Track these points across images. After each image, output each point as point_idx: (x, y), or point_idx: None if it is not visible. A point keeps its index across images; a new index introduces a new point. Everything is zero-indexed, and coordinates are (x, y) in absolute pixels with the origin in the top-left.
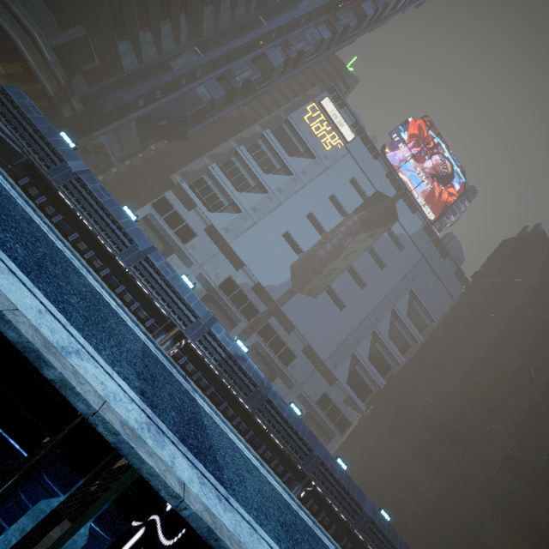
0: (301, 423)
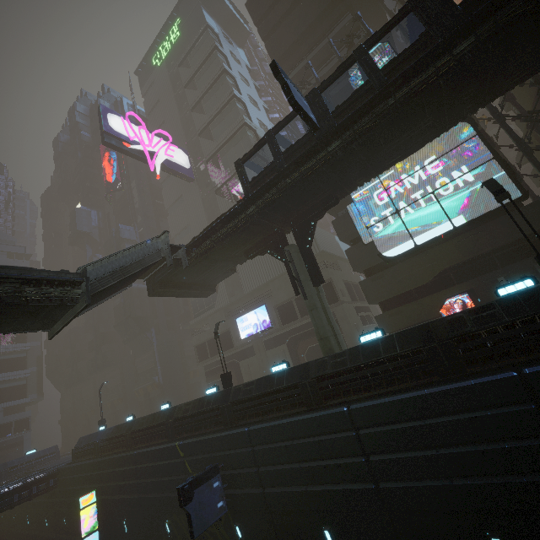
0: None
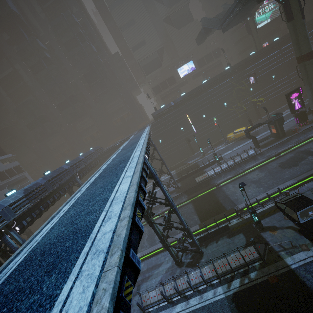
0: (56, 170)
